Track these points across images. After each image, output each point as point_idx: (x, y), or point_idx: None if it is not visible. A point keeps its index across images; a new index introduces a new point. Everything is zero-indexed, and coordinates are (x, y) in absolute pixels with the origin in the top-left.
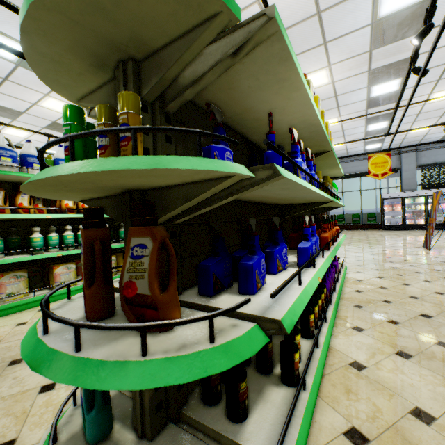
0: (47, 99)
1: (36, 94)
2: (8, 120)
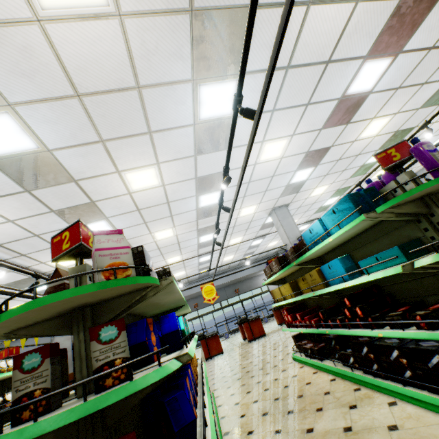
0: (283, 139)
1: (289, 130)
2: (186, 154)
